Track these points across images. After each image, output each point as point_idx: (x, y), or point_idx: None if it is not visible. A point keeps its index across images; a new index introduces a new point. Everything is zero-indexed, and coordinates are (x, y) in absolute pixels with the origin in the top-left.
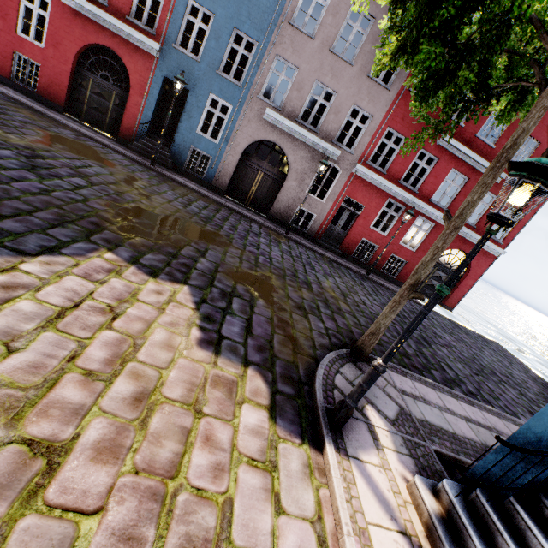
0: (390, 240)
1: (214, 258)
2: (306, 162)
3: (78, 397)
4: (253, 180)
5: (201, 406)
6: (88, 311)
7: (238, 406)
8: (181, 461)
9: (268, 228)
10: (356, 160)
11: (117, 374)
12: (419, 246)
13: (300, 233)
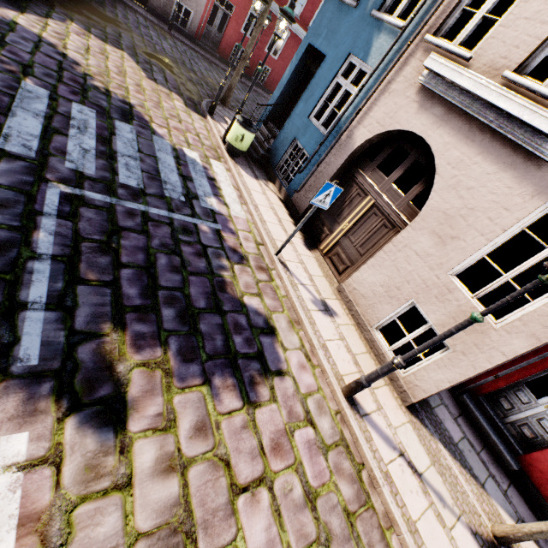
0: (255, 45)
1: (128, 40)
2: None
3: (120, 79)
4: None
5: (160, 95)
6: (95, 52)
7: (173, 100)
8: (161, 103)
9: (152, 22)
10: None
11: (126, 77)
12: (279, 54)
13: (181, 32)
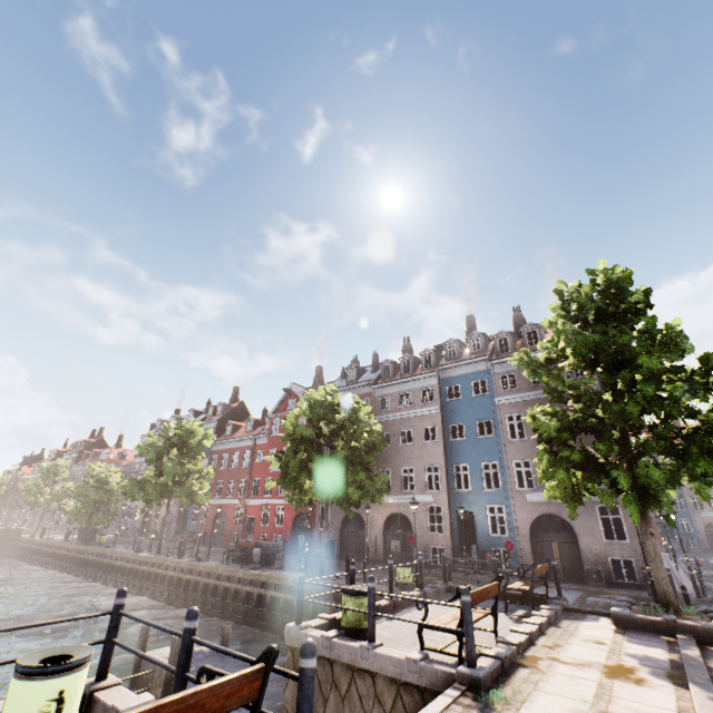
0: None
1: None
2: None
3: None
4: None
5: None
6: None
7: None
8: None
9: None
10: None
11: None
12: None
13: None
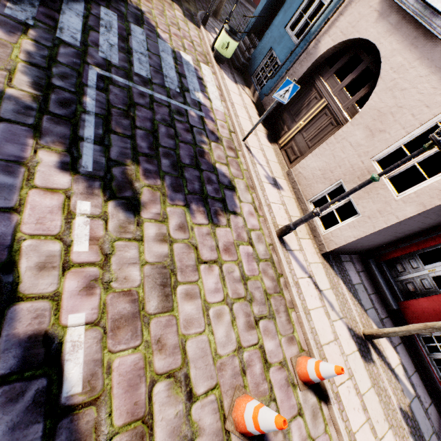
0: None
1: None
2: None
3: None
4: None
5: (164, 5)
6: None
7: (174, 10)
8: (164, 12)
9: None
10: None
11: None
12: None
13: None
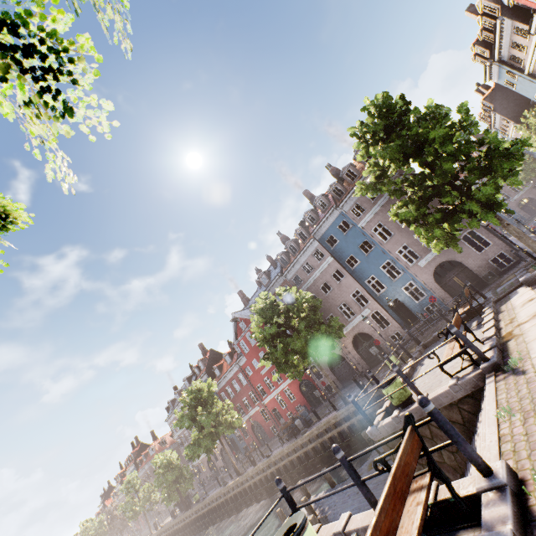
0: None
1: None
2: (530, 192)
3: None
4: (529, 208)
5: None
6: None
7: None
8: None
9: None
10: (535, 178)
11: None
12: None
13: None
